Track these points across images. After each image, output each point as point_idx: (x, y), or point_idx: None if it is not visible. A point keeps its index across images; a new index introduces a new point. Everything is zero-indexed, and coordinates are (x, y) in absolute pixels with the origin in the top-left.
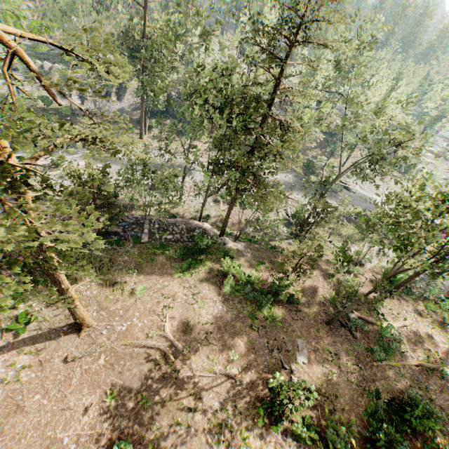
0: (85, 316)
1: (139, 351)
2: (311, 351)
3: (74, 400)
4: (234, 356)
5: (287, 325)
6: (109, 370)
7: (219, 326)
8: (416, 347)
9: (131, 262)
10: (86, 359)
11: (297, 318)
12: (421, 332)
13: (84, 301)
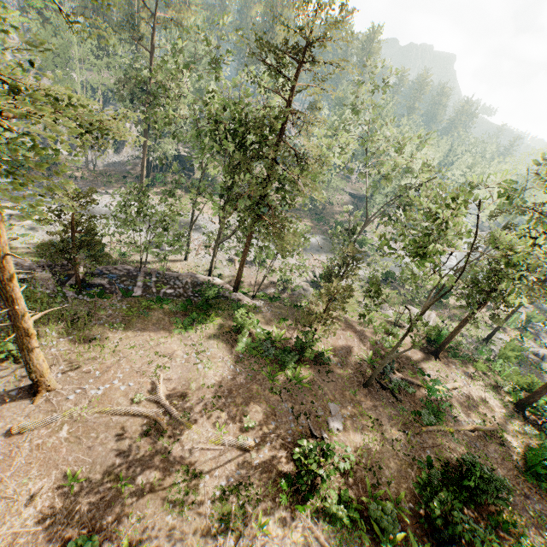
0: (45, 371)
1: (119, 420)
2: (346, 417)
3: (15, 486)
4: (249, 423)
5: (317, 388)
6: (73, 445)
7: (230, 389)
8: (470, 412)
9: (117, 317)
10: (41, 431)
11: (328, 379)
12: (474, 395)
13: (46, 360)
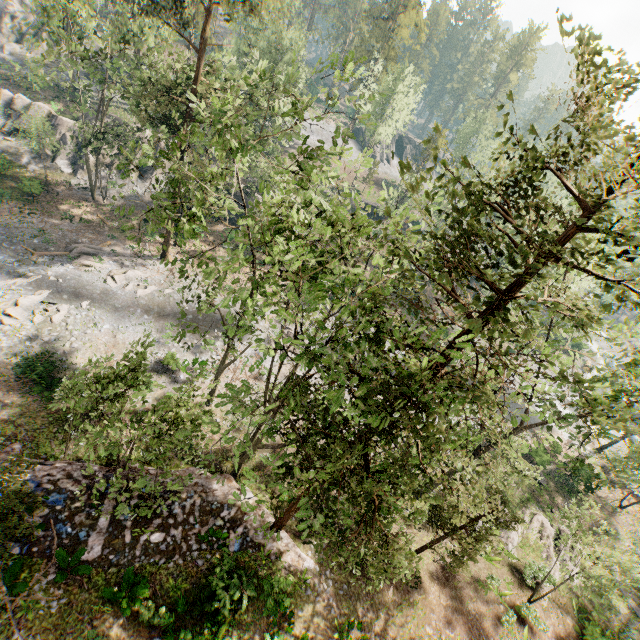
0: None
1: None
2: None
3: None
4: None
5: None
6: None
7: None
8: None
9: None
10: None
11: None
12: None
13: None
